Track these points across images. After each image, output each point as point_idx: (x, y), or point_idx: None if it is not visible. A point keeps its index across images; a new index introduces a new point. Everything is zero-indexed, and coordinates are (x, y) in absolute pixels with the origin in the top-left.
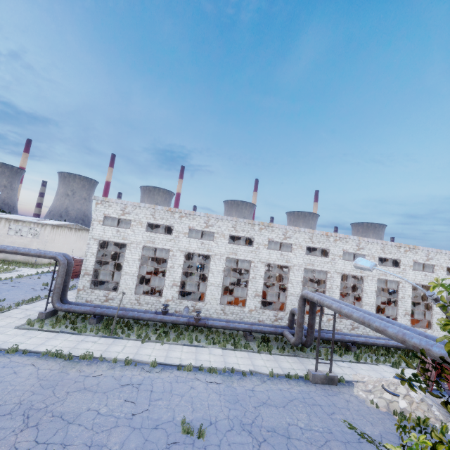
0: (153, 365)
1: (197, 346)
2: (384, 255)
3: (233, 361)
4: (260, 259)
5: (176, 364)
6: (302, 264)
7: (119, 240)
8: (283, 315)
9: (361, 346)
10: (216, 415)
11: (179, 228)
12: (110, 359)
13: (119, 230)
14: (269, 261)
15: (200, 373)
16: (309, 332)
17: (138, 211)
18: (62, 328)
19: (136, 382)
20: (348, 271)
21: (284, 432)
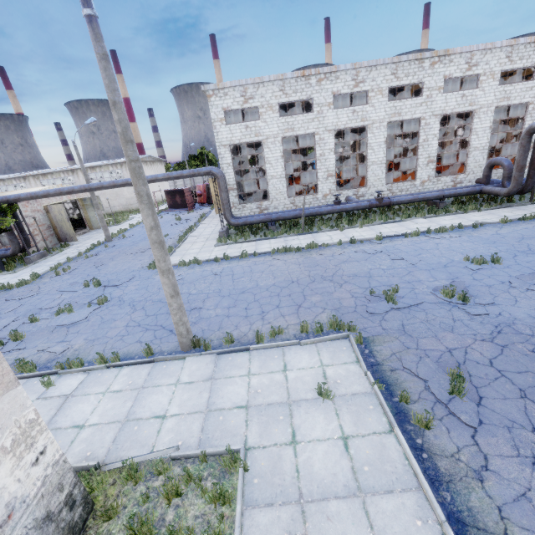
0: (379, 239)
1: (396, 222)
2: None
3: (447, 223)
4: (433, 112)
5: (398, 234)
6: (493, 101)
7: (252, 139)
8: (463, 178)
9: None
10: (487, 252)
11: (320, 98)
12: (333, 244)
13: (248, 126)
14: (446, 112)
15: (430, 235)
16: (532, 174)
17: (262, 90)
18: (253, 238)
19: (382, 250)
20: None
21: None
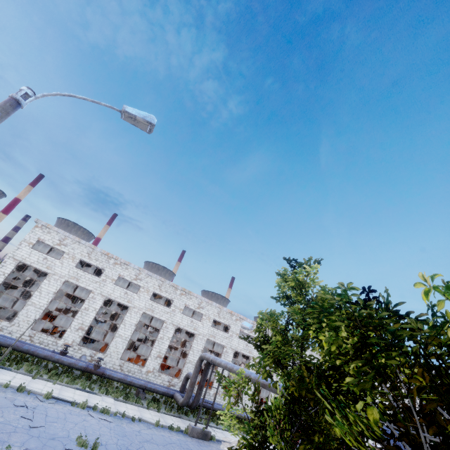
0: (48, 396)
1: (90, 392)
2: None
3: (124, 409)
4: (173, 321)
5: (70, 400)
6: (207, 334)
7: (42, 268)
8: (176, 382)
9: None
10: (106, 440)
11: (110, 273)
12: (1, 384)
13: (47, 258)
14: (180, 325)
15: (93, 412)
16: (198, 393)
17: (76, 246)
18: None
19: (31, 406)
20: (240, 349)
21: None
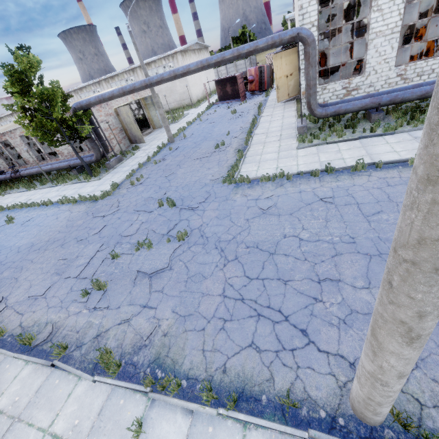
0: None
1: None
2: None
3: None
4: None
5: None
6: None
7: None
8: None
9: None
10: None
11: None
12: None
13: None
14: None
15: None
16: None
17: None
18: (350, 135)
19: None
20: None
21: None
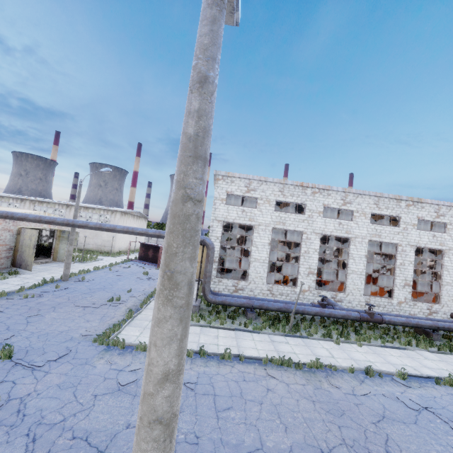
0: (402, 377)
1: (398, 348)
2: None
3: None
4: (408, 242)
5: (423, 375)
6: None
7: (245, 222)
8: (438, 308)
9: None
10: None
11: (312, 206)
12: (341, 368)
13: (245, 210)
14: (419, 245)
15: None
16: None
17: (264, 187)
18: (229, 325)
19: (425, 405)
20: None
21: None
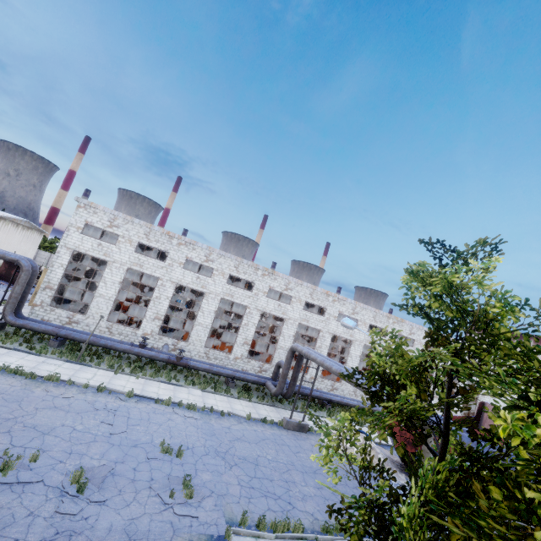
0: (129, 395)
1: (175, 384)
2: (374, 323)
3: (213, 402)
4: (257, 306)
5: (153, 397)
6: (298, 318)
7: (100, 256)
8: (268, 367)
9: (336, 406)
10: (193, 442)
11: (175, 256)
12: (80, 384)
13: (102, 244)
14: (266, 310)
15: (179, 409)
16: (291, 384)
17: (129, 226)
18: (15, 346)
19: (112, 408)
20: (339, 333)
21: (254, 460)
